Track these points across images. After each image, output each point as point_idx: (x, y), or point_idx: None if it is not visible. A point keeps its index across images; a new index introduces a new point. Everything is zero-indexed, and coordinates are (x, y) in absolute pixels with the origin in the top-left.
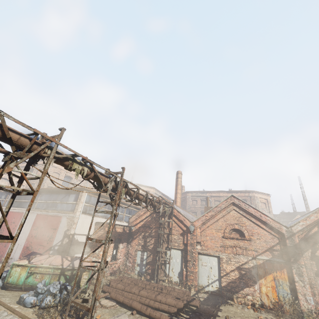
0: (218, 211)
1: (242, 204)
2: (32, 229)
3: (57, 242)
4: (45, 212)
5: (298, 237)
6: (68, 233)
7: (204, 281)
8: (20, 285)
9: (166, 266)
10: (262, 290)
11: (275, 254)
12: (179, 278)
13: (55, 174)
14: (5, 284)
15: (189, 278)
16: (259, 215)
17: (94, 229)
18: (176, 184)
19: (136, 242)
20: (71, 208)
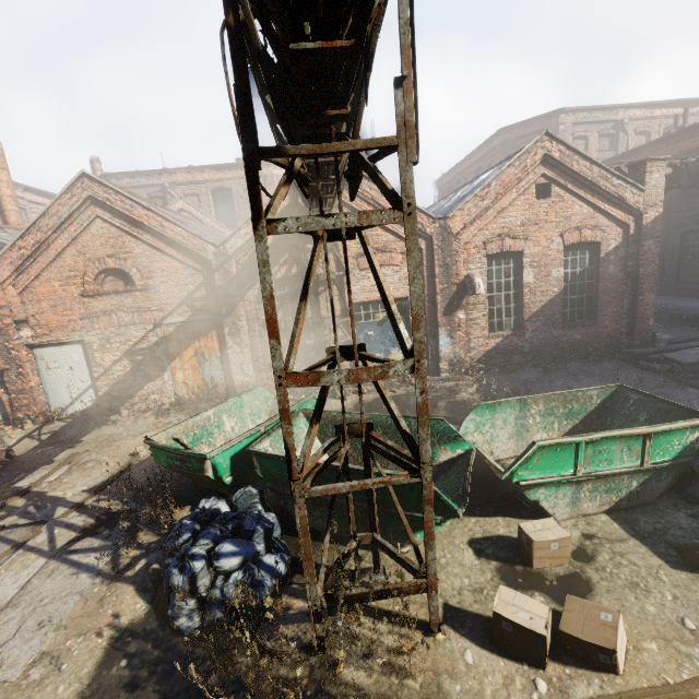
0: (52, 229)
1: (117, 199)
2: None
3: None
4: None
5: (239, 262)
6: None
7: (62, 399)
8: None
9: None
10: (178, 379)
11: (198, 308)
12: None
13: None
14: None
15: (18, 406)
16: (160, 225)
17: None
18: None
19: None
20: None
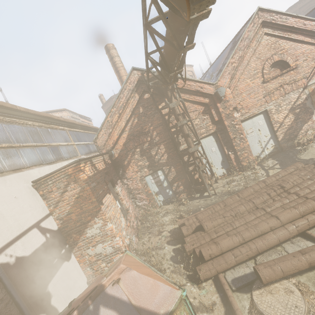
0: (246, 46)
1: (277, 18)
2: None
3: None
4: None
5: None
6: None
7: (256, 150)
8: None
9: None
10: None
11: None
12: (224, 168)
13: None
14: None
15: (242, 159)
16: (303, 24)
17: (45, 199)
18: (115, 69)
19: (135, 169)
20: None
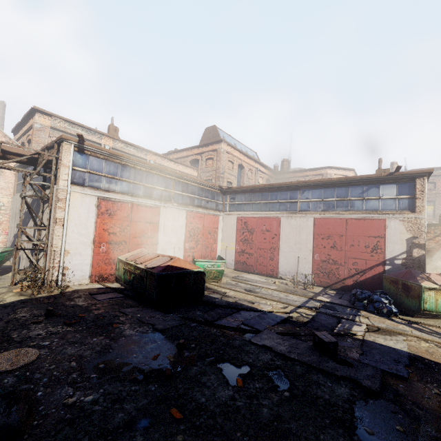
0: None
1: None
2: (318, 238)
3: (396, 254)
4: (332, 215)
5: None
6: (418, 241)
7: None
8: (440, 313)
9: None
10: None
11: None
12: None
13: (229, 163)
14: (421, 312)
15: None
16: None
17: None
18: None
19: None
20: (399, 206)
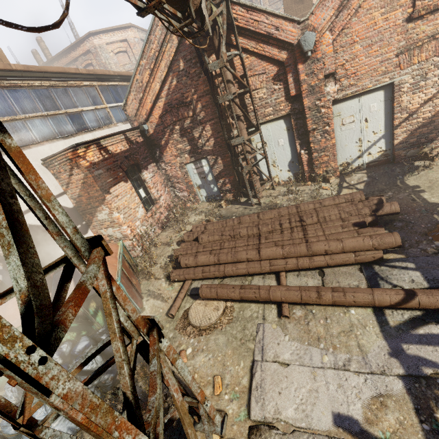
0: None
1: None
2: None
3: None
4: None
5: None
6: None
7: (349, 154)
8: None
9: (259, 165)
10: None
11: None
12: (292, 172)
13: None
14: None
15: (318, 164)
16: None
17: (56, 178)
18: None
19: (174, 152)
20: None
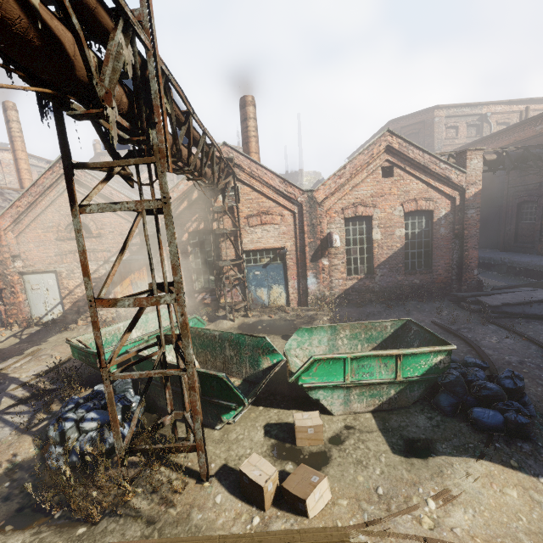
0: (39, 194)
1: (82, 175)
2: None
3: None
4: None
5: (163, 219)
6: None
7: (40, 311)
8: None
9: None
10: None
11: (134, 251)
12: None
13: None
14: None
15: (10, 314)
16: (110, 193)
17: None
18: (9, 137)
19: None
20: None
